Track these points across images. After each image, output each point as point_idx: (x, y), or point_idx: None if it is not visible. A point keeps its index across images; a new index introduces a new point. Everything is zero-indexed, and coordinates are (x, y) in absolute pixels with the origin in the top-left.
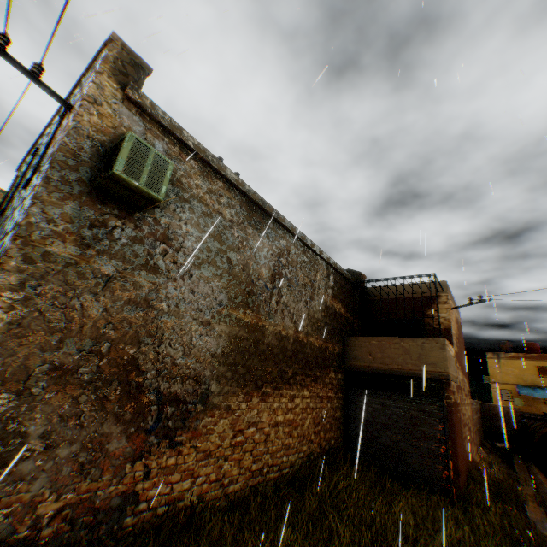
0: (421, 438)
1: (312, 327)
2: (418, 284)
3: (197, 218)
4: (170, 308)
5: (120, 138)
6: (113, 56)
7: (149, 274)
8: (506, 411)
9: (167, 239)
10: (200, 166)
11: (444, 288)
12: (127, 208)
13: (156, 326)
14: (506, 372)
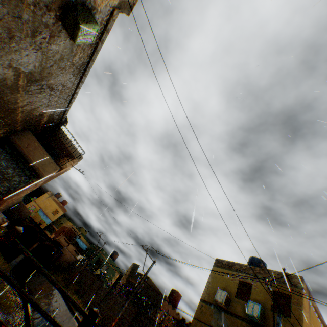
0: (2, 183)
1: (28, 112)
2: (76, 149)
3: (69, 48)
4: (14, 48)
5: (95, 10)
6: (129, 1)
7: (30, 35)
8: (27, 211)
9: (52, 38)
10: (95, 42)
11: (80, 159)
12: (62, 19)
13: (0, 44)
14: (46, 202)
